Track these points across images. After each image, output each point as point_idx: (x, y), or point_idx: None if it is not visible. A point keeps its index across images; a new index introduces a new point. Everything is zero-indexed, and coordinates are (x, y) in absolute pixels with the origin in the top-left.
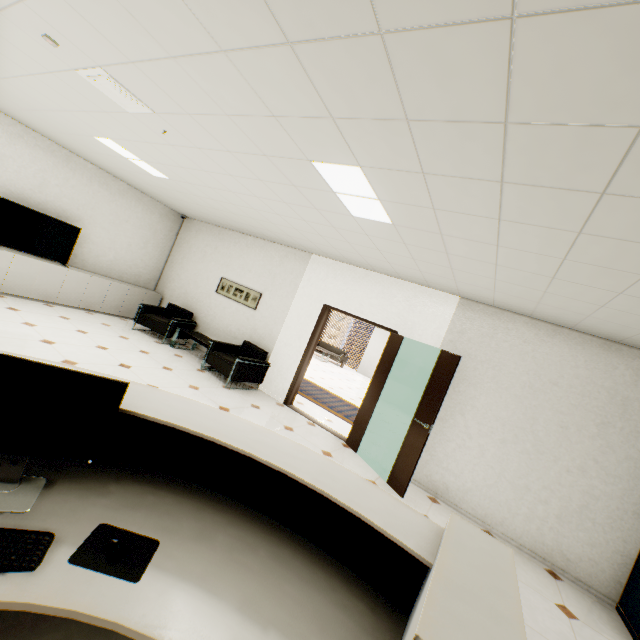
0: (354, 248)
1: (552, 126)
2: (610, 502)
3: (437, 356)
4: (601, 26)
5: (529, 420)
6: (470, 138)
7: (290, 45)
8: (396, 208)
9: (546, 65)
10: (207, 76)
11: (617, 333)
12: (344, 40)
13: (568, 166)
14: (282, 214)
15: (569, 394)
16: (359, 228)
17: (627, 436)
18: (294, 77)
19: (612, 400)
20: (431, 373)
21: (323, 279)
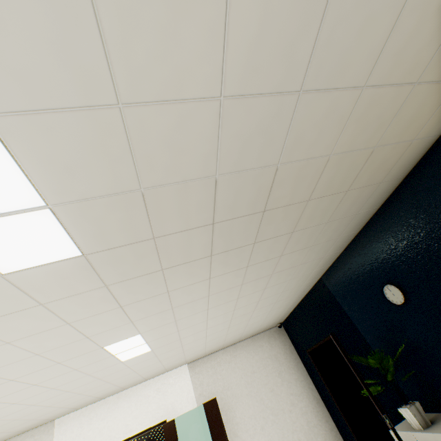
0: (112, 383)
1: (222, 291)
2: (310, 408)
3: (199, 411)
4: (229, 274)
5: (261, 401)
6: (197, 303)
7: (121, 307)
8: (157, 341)
9: (219, 282)
10: (38, 339)
11: (254, 331)
12: (151, 297)
13: (227, 297)
14: (40, 401)
15: (261, 371)
16: (124, 366)
17: (288, 371)
18: (116, 316)
19: (273, 360)
20: (208, 425)
21: (79, 433)
